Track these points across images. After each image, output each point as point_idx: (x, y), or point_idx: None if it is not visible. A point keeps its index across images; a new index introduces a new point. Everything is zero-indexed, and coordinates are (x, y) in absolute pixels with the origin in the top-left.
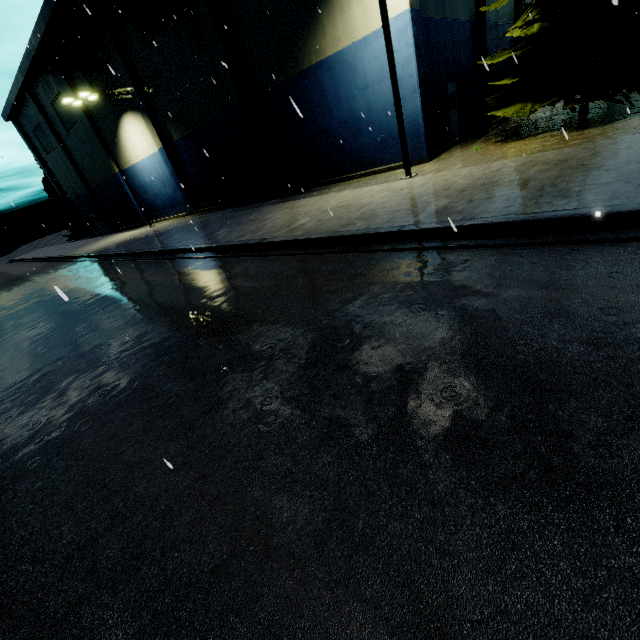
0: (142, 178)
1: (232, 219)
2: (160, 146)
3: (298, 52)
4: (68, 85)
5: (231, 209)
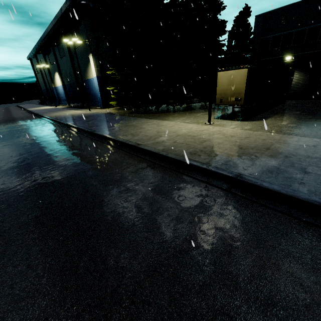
0: (59, 91)
1: (58, 110)
2: (62, 84)
3: (85, 75)
4: (44, 58)
5: (71, 108)
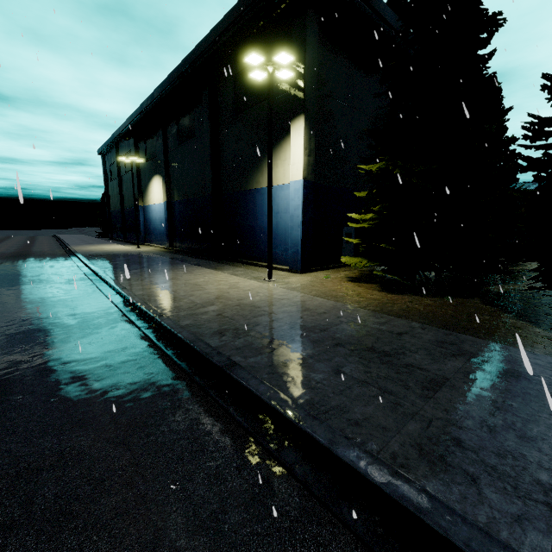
0: (151, 215)
1: (159, 264)
2: (165, 200)
3: (248, 179)
4: (134, 149)
5: (183, 256)
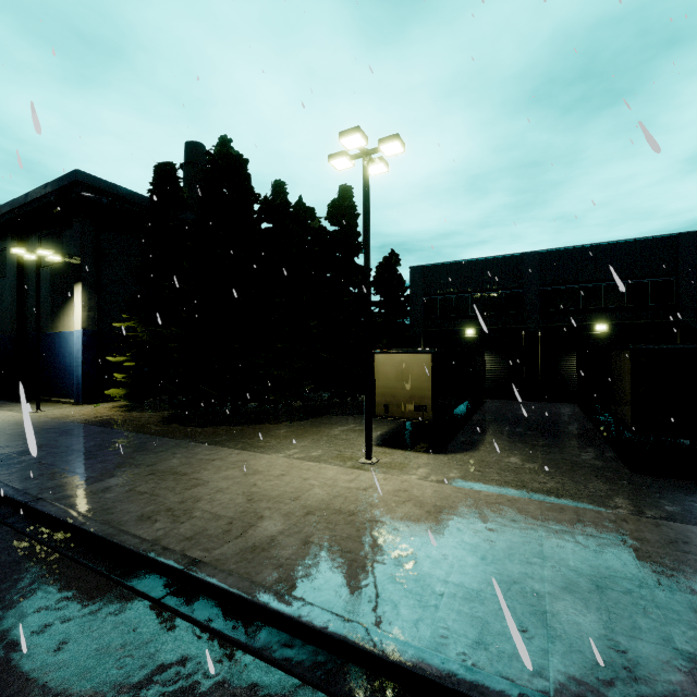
0: None
1: None
2: None
3: (50, 323)
4: None
5: None
